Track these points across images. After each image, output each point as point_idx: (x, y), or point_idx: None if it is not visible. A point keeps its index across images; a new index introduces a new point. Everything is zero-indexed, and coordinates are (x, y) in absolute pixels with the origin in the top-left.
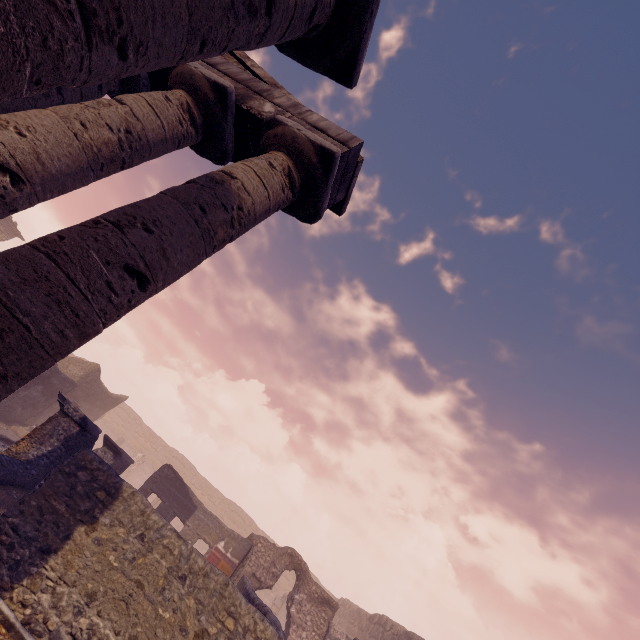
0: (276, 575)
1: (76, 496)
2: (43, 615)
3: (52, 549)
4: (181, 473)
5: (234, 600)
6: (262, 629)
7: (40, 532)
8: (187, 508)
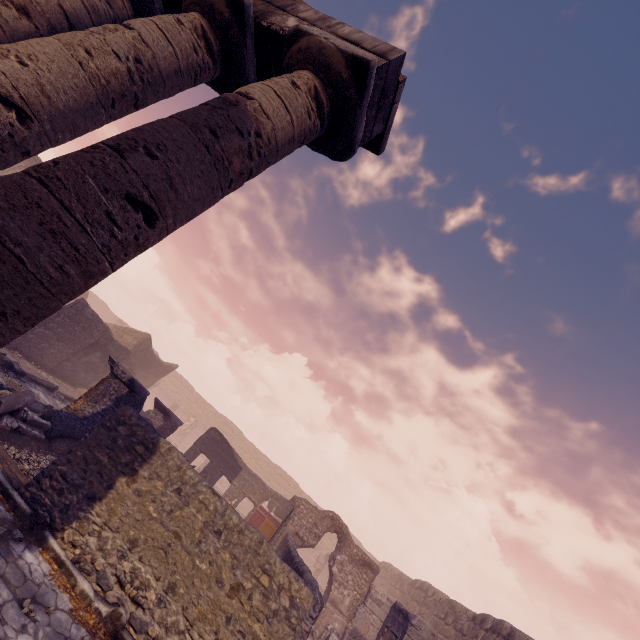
0: (318, 536)
1: (117, 449)
2: (91, 556)
3: (97, 497)
4: (230, 437)
5: (269, 558)
6: (297, 589)
7: (86, 480)
8: (233, 469)
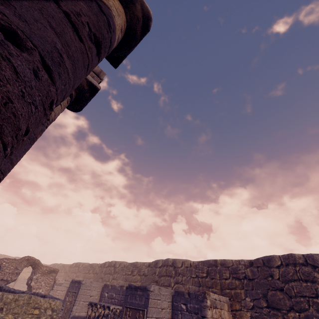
0: (19, 273)
1: None
2: None
3: None
4: None
5: (36, 301)
6: (54, 304)
7: None
8: None
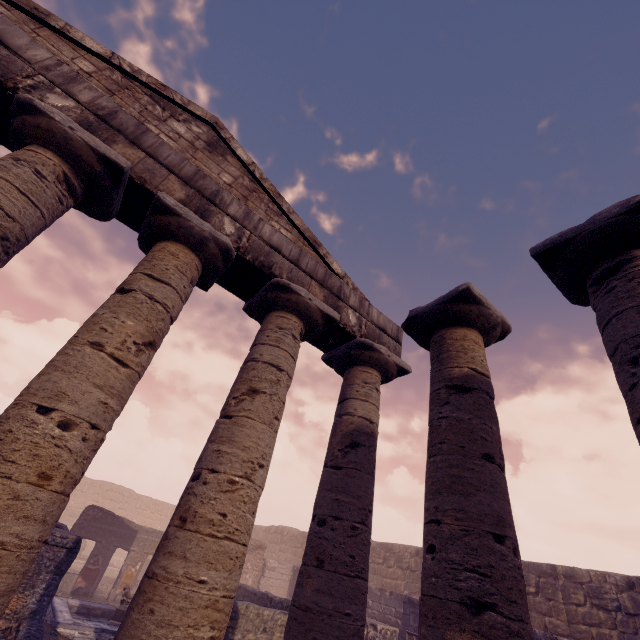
0: None
1: None
2: None
3: None
4: None
5: None
6: None
7: None
8: (127, 536)
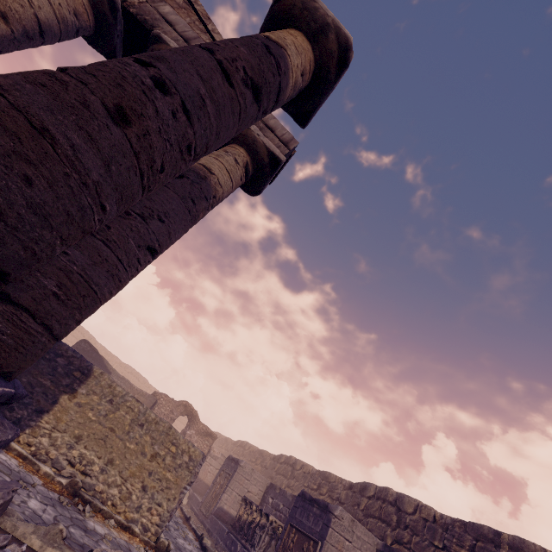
0: (173, 419)
1: (58, 375)
2: (45, 450)
3: (44, 410)
4: None
5: (176, 436)
6: (193, 451)
7: (33, 399)
8: None
